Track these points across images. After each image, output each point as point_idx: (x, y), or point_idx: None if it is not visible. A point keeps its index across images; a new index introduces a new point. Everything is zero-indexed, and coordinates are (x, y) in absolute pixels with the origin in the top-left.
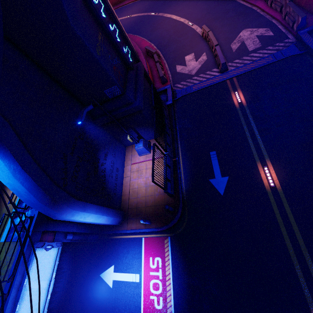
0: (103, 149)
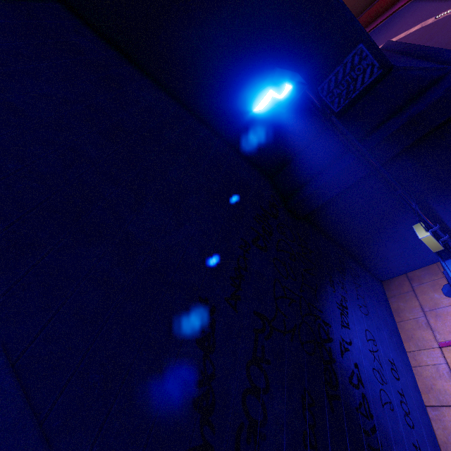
0: (329, 288)
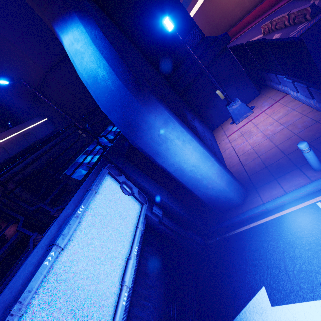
0: (188, 112)
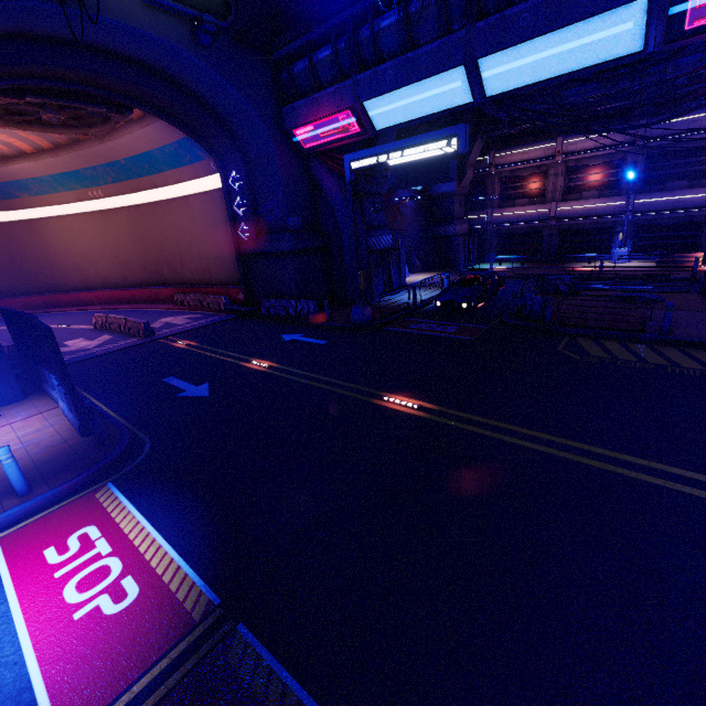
0: None
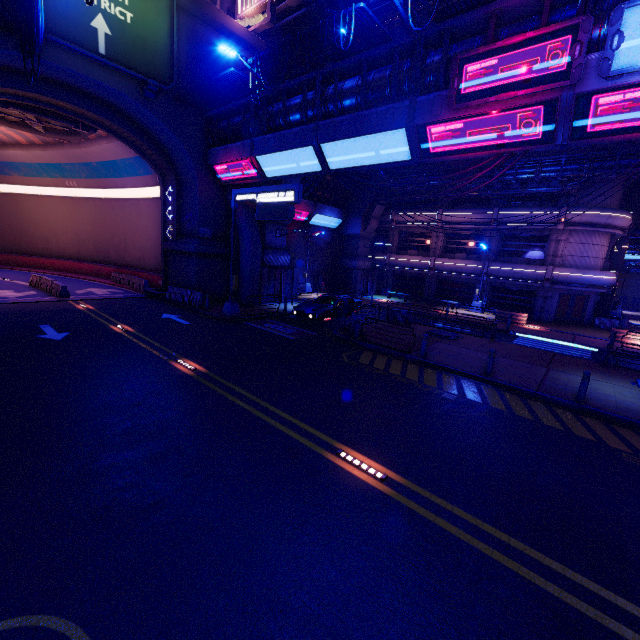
0: None
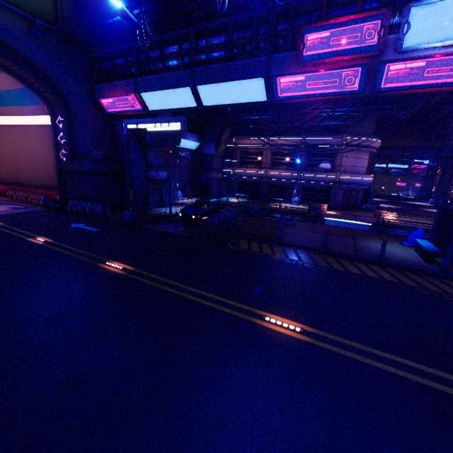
0: None
